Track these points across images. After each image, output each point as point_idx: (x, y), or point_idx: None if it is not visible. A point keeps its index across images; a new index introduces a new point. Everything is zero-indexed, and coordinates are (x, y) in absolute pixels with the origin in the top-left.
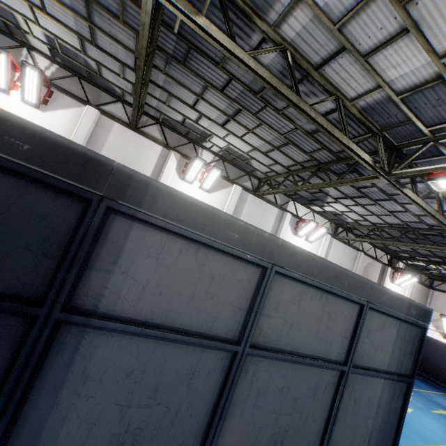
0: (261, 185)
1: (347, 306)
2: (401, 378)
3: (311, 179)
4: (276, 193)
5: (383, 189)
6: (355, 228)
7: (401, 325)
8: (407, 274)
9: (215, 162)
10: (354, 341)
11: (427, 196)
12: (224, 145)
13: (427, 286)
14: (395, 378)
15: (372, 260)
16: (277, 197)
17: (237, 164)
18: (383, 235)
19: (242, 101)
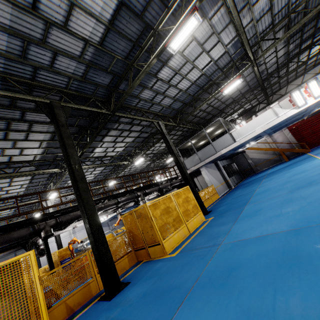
0: None
1: (11, 255)
2: None
3: None
4: None
5: None
6: None
7: None
8: None
9: None
10: None
11: None
12: None
13: None
14: None
15: None
16: None
17: None
18: None
19: None
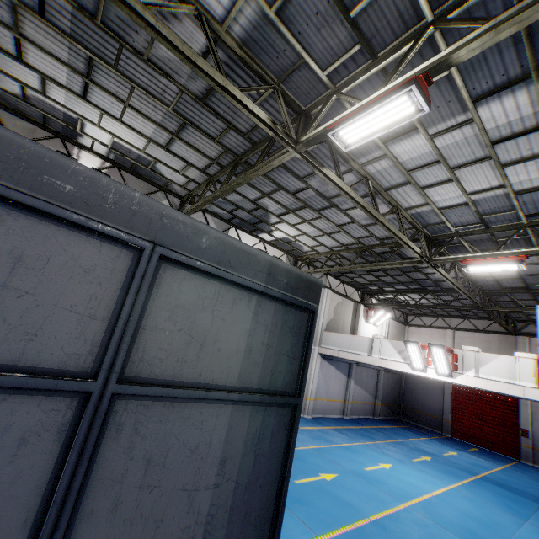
0: (183, 204)
1: (91, 247)
2: (272, 398)
3: (239, 187)
4: (196, 208)
5: (320, 191)
6: (315, 259)
7: (262, 304)
8: (380, 310)
9: (105, 169)
10: (117, 324)
11: (356, 183)
12: (109, 140)
13: (403, 323)
14: (256, 399)
15: (342, 298)
16: (212, 223)
17: (142, 174)
18: (346, 264)
19: (84, 39)
